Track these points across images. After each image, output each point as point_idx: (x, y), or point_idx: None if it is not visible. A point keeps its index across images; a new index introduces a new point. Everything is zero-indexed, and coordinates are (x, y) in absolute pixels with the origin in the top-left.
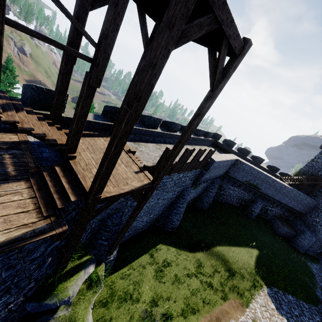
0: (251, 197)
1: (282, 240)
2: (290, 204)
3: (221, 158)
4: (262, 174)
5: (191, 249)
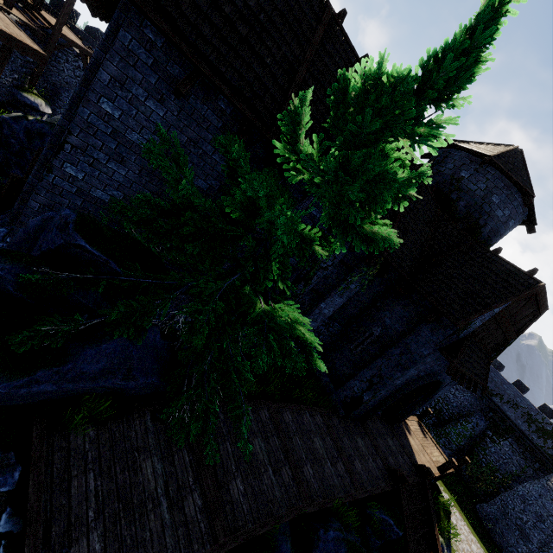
0: None
1: None
2: None
3: None
4: None
5: None
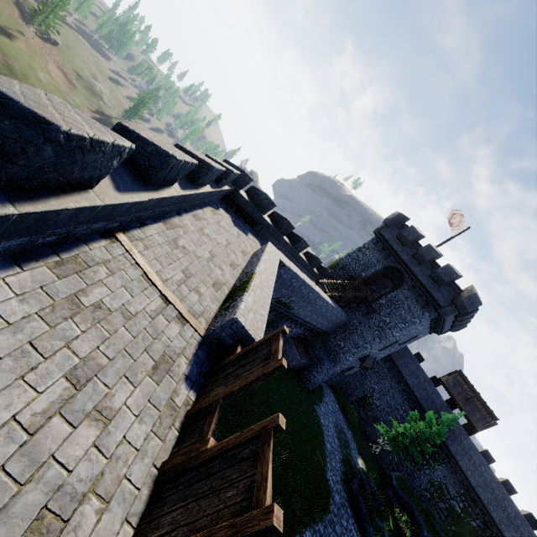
0: (270, 318)
1: (294, 381)
2: (320, 325)
3: (265, 303)
4: (308, 287)
5: None
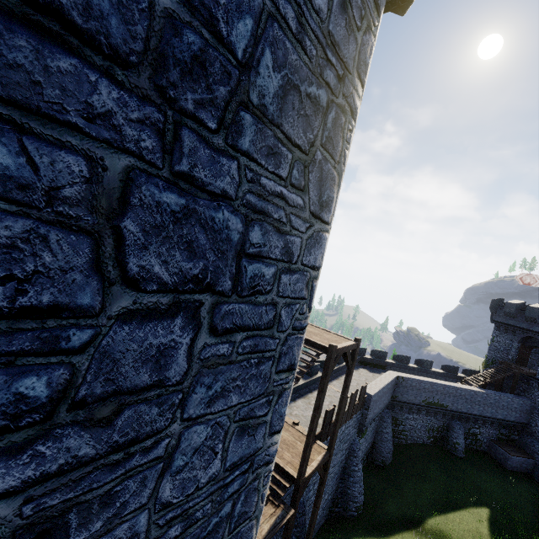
0: (442, 422)
1: (520, 480)
2: (498, 415)
3: (377, 387)
4: (437, 385)
5: (396, 536)
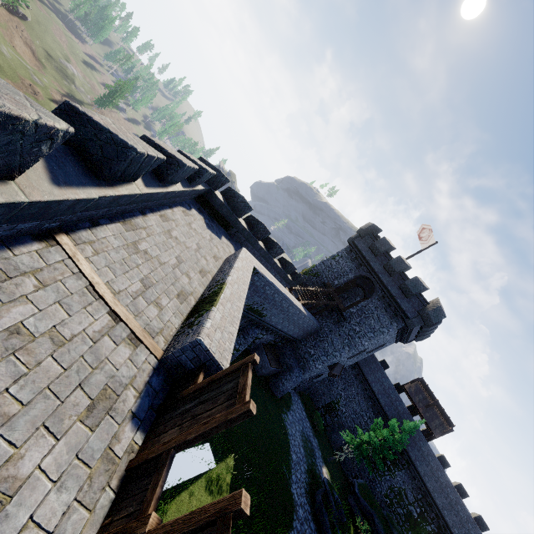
0: (241, 324)
1: (262, 390)
2: (291, 332)
3: (235, 318)
4: (282, 295)
5: None
